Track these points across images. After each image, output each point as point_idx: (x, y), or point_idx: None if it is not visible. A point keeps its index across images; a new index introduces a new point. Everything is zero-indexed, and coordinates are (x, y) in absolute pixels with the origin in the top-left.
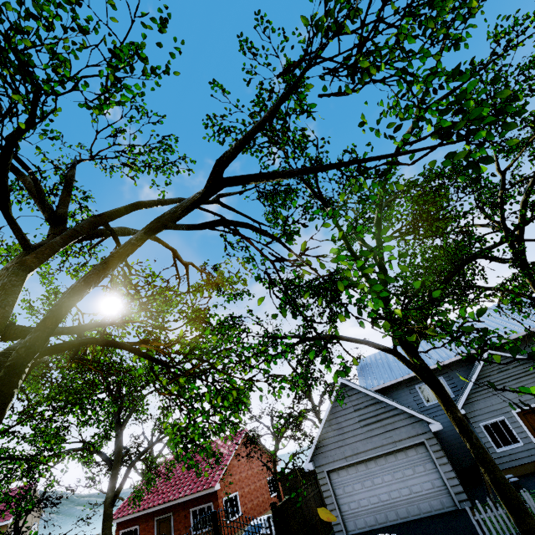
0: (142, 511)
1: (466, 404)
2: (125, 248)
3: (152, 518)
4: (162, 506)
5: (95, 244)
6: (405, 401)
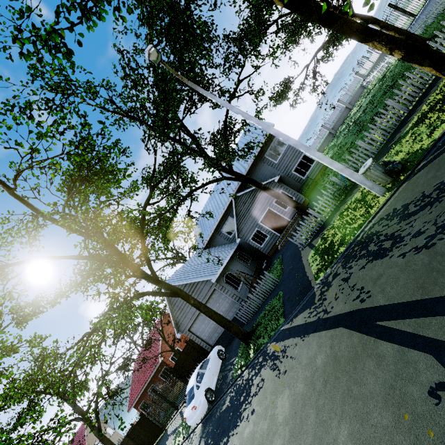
0: (138, 396)
1: (239, 233)
2: None
3: (146, 392)
4: (144, 387)
5: None
6: (221, 243)
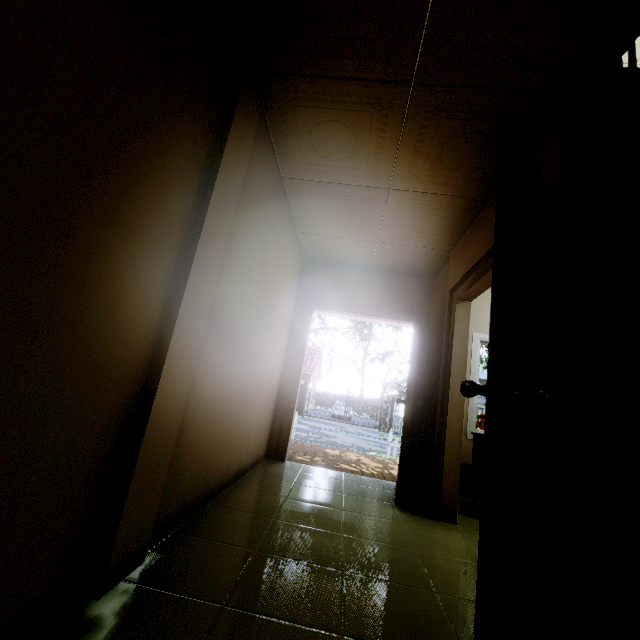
0: None
1: None
2: None
3: None
4: None
5: None
6: None
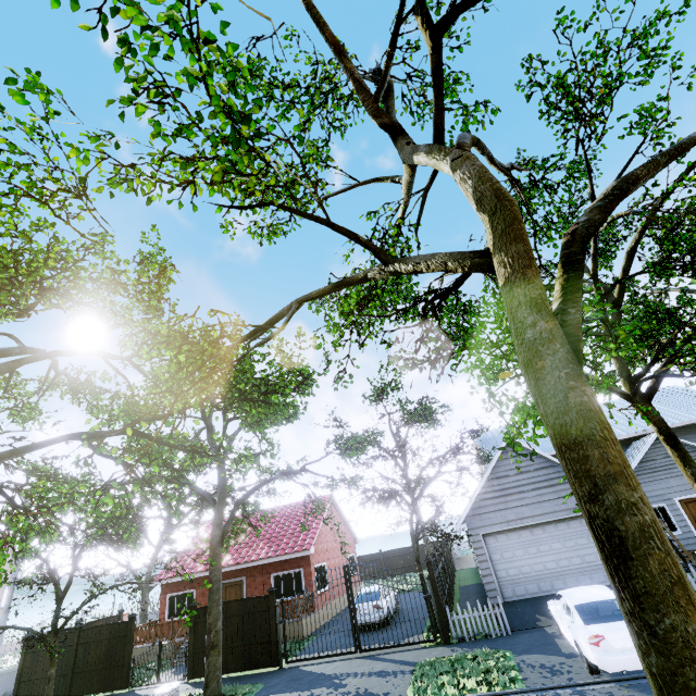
0: (204, 572)
1: None
2: (689, 145)
3: None
4: (234, 567)
5: (336, 192)
6: None
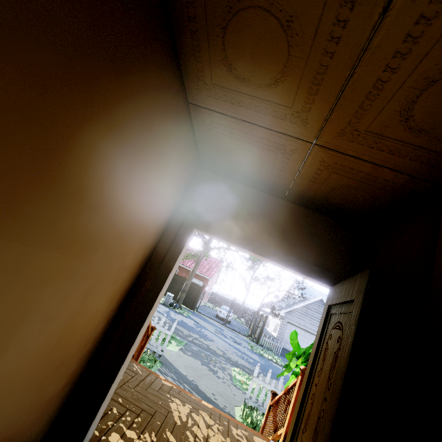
0: None
1: None
2: None
3: None
4: None
5: None
6: None
